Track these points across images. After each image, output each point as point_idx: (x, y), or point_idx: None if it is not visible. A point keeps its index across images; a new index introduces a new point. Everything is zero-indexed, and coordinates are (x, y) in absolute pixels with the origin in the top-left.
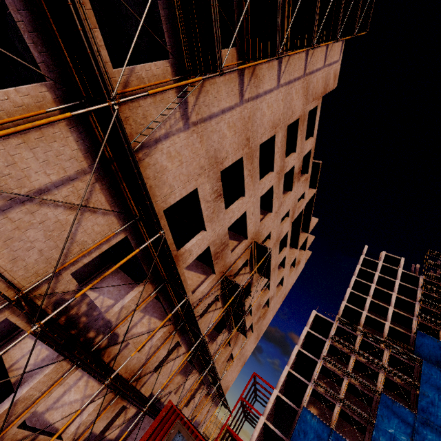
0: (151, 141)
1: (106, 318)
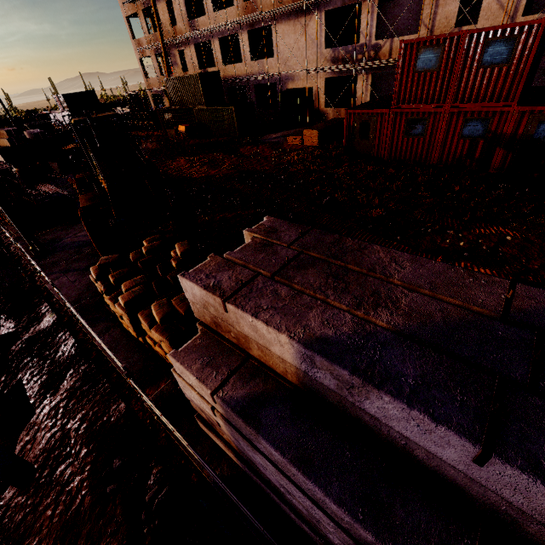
0: None
1: (359, 45)
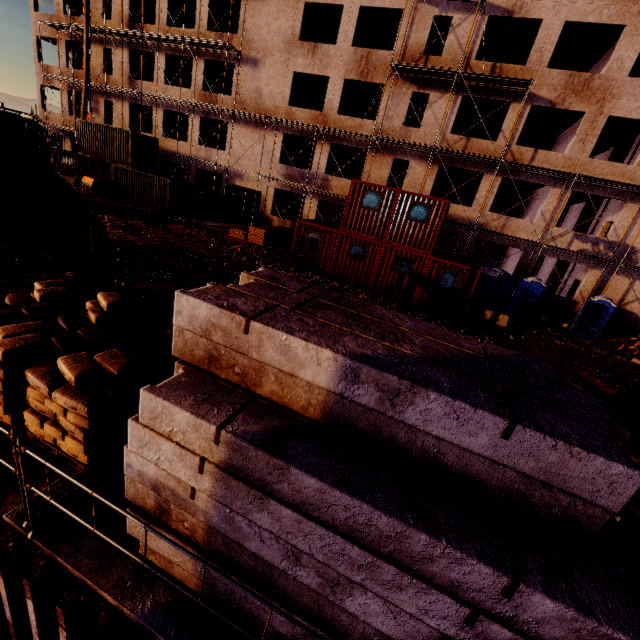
0: (257, 93)
1: (310, 172)
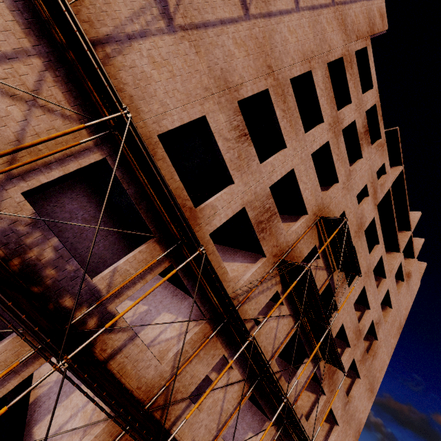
0: (121, 36)
1: (90, 281)
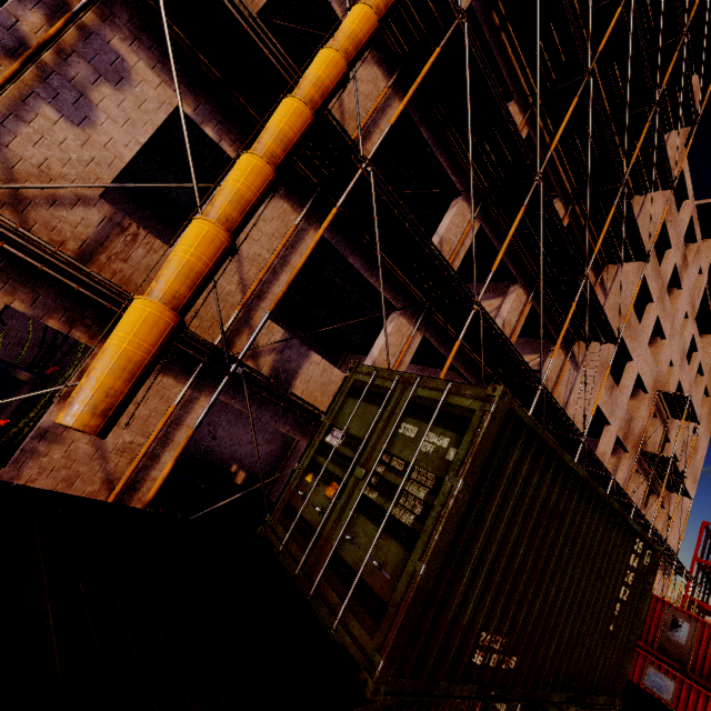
0: (564, 407)
1: None
